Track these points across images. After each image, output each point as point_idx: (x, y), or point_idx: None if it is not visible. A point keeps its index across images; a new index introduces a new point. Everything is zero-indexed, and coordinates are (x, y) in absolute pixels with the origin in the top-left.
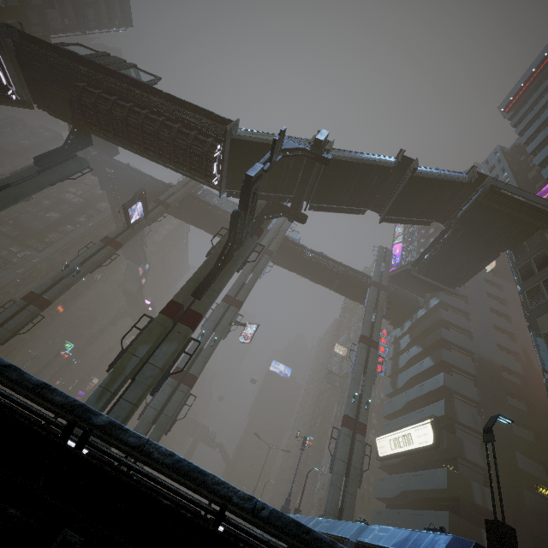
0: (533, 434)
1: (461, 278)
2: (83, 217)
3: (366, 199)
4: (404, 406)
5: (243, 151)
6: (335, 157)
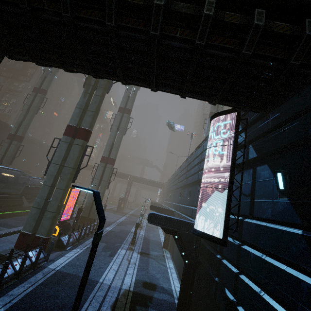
0: None
1: None
2: None
3: None
4: None
5: None
6: None
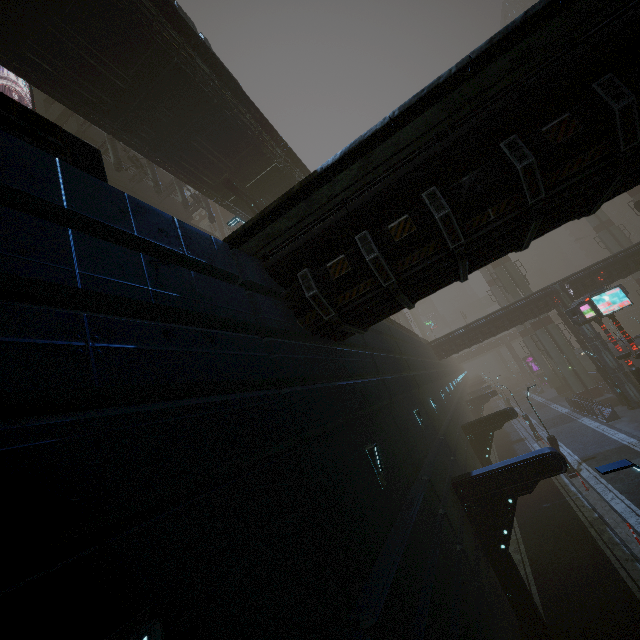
0: None
1: None
2: None
3: None
4: None
5: None
6: None
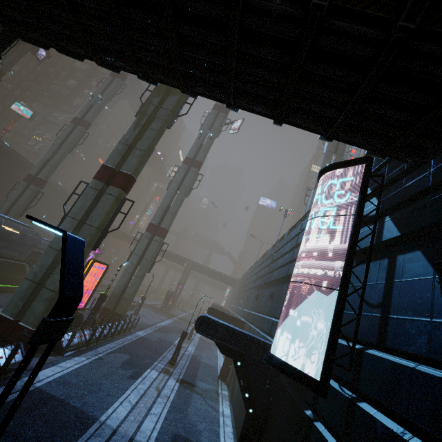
0: None
1: None
2: (93, 81)
3: None
4: None
5: None
6: None
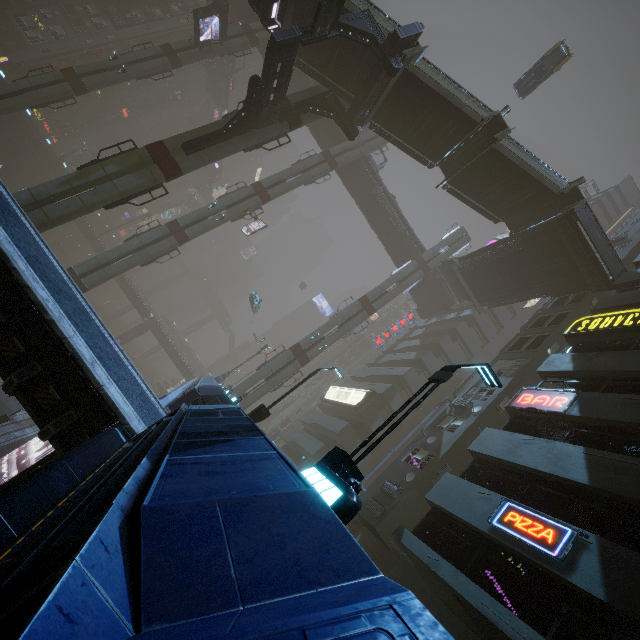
0: None
1: (493, 299)
2: (178, 5)
3: (437, 151)
4: (369, 376)
5: (315, 5)
6: (415, 72)
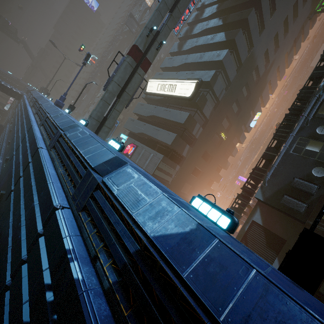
0: (237, 110)
1: None
2: None
3: None
4: (180, 65)
5: None
6: None
